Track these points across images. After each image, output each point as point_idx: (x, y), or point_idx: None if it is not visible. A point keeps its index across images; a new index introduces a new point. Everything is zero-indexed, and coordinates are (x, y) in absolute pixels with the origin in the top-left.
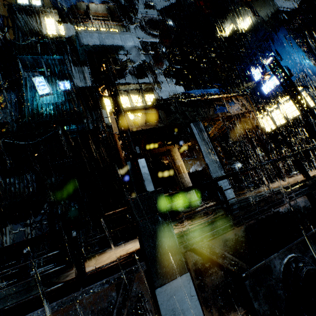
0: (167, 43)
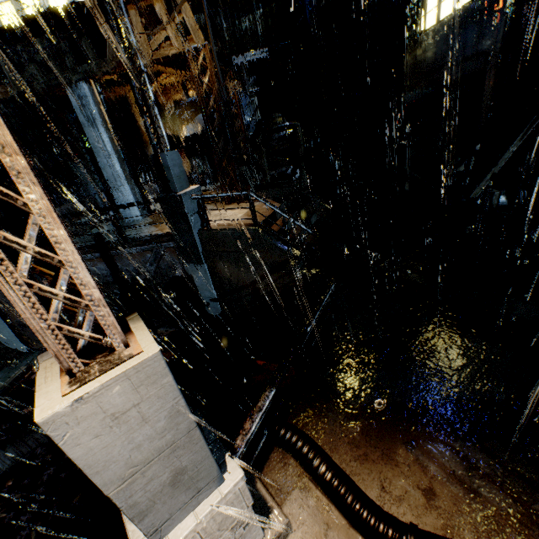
0: None
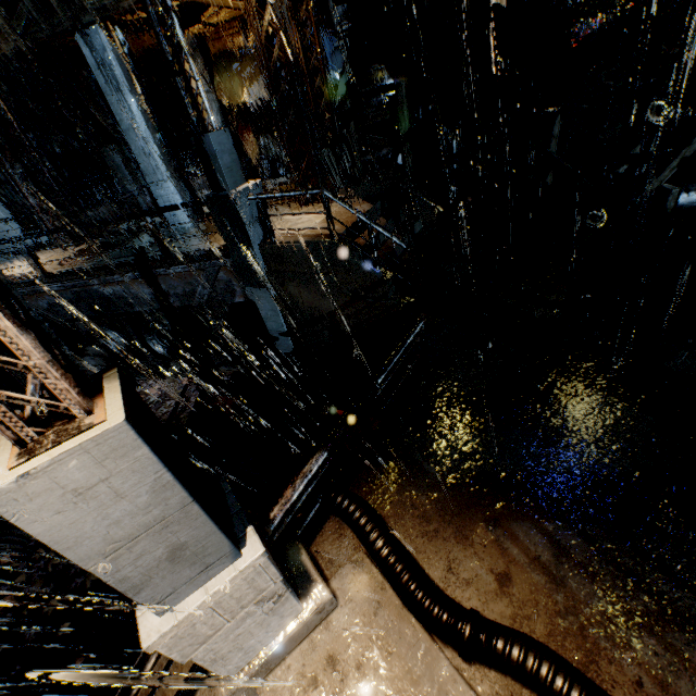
0: None
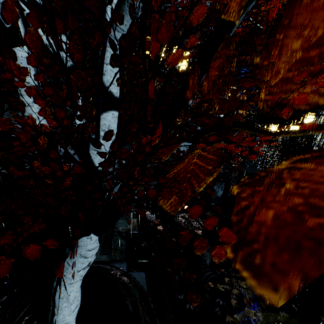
0: (227, 2)
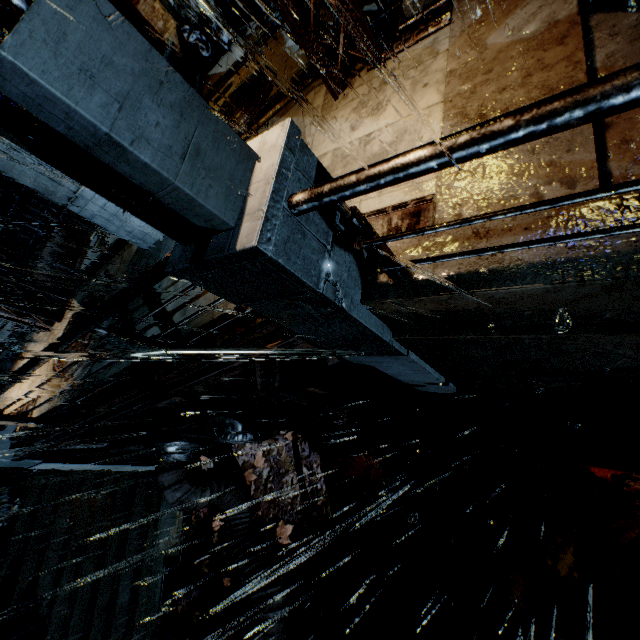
0: None
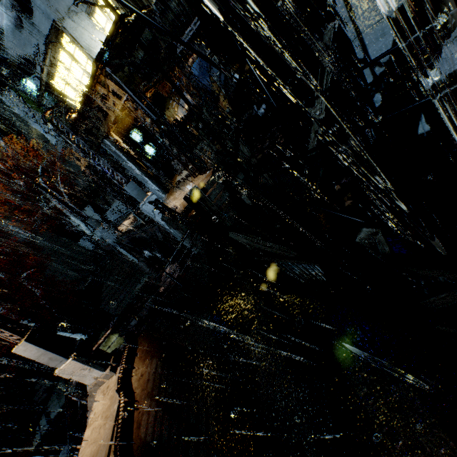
0: None
